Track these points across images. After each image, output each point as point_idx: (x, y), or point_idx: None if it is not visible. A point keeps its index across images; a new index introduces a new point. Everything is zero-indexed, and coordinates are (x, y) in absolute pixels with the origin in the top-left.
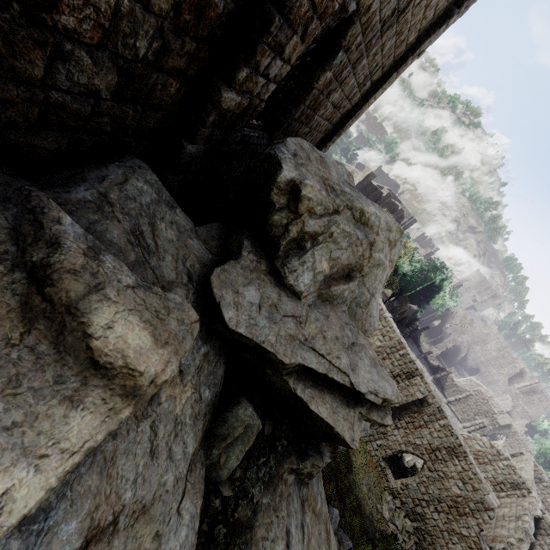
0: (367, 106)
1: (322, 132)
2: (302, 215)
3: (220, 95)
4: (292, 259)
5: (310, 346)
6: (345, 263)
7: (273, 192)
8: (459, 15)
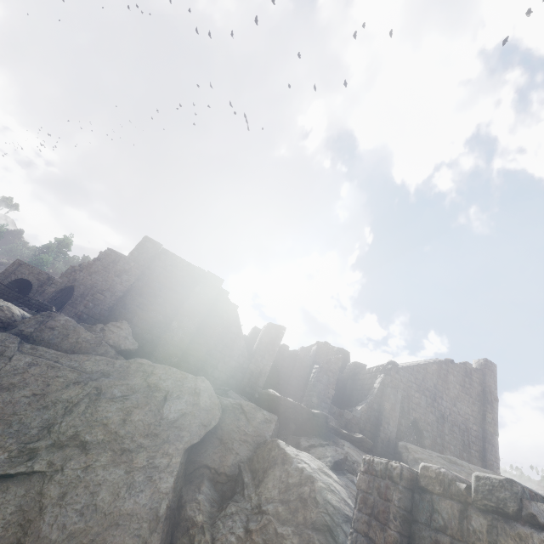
0: (493, 466)
1: None
2: (411, 452)
3: (379, 434)
4: (414, 465)
5: None
6: None
7: (399, 448)
8: (493, 413)
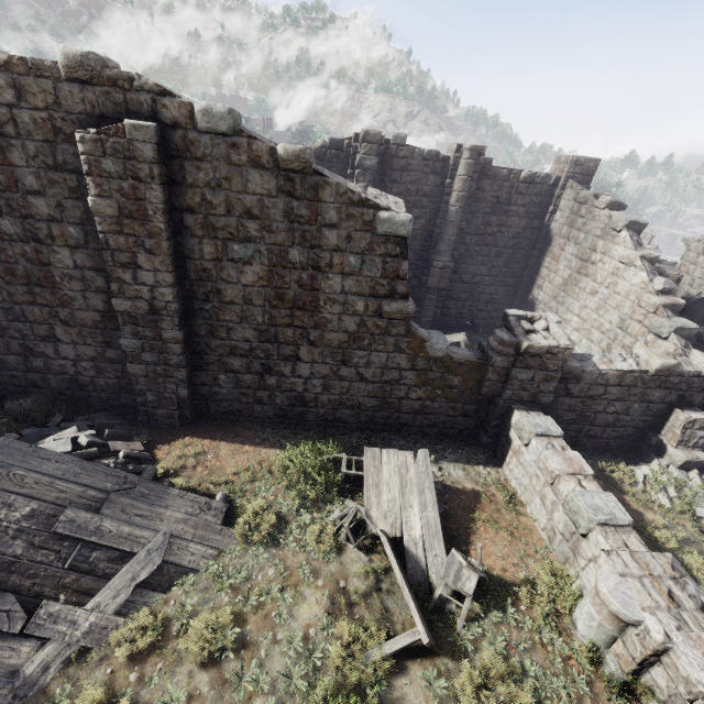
0: None
1: None
2: None
3: None
4: None
5: None
6: None
7: None
8: None
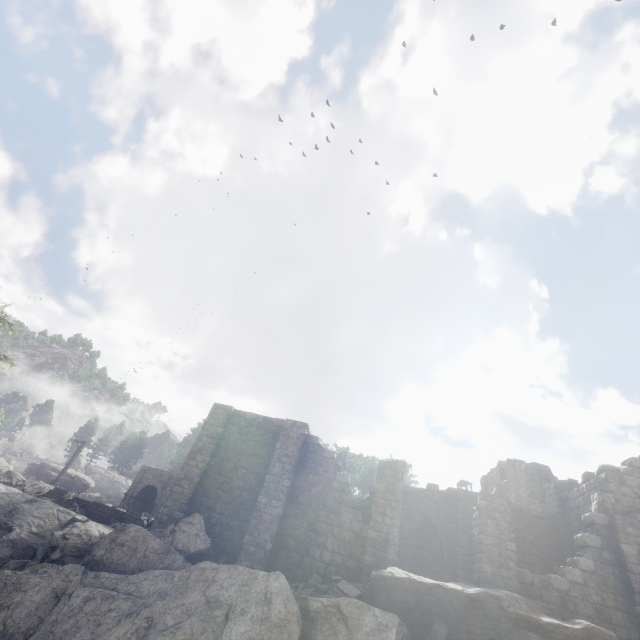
0: None
1: None
2: None
3: (637, 610)
4: None
5: None
6: None
7: None
8: None
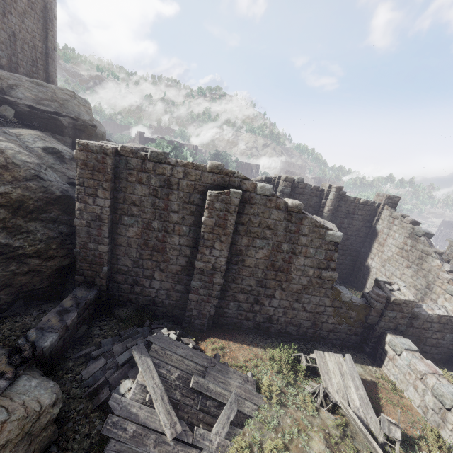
0: (53, 76)
1: None
2: (4, 80)
3: None
4: (12, 92)
5: (29, 104)
6: (44, 98)
7: None
8: (53, 32)
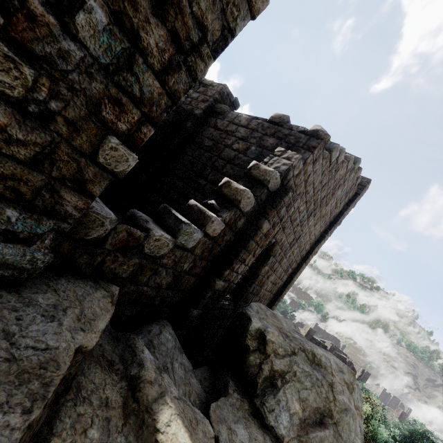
0: (293, 281)
1: (267, 299)
2: (269, 355)
3: (215, 283)
4: (268, 397)
5: None
6: (313, 405)
7: (248, 338)
8: (328, 236)
